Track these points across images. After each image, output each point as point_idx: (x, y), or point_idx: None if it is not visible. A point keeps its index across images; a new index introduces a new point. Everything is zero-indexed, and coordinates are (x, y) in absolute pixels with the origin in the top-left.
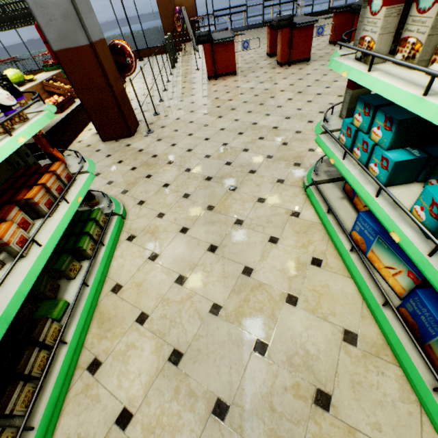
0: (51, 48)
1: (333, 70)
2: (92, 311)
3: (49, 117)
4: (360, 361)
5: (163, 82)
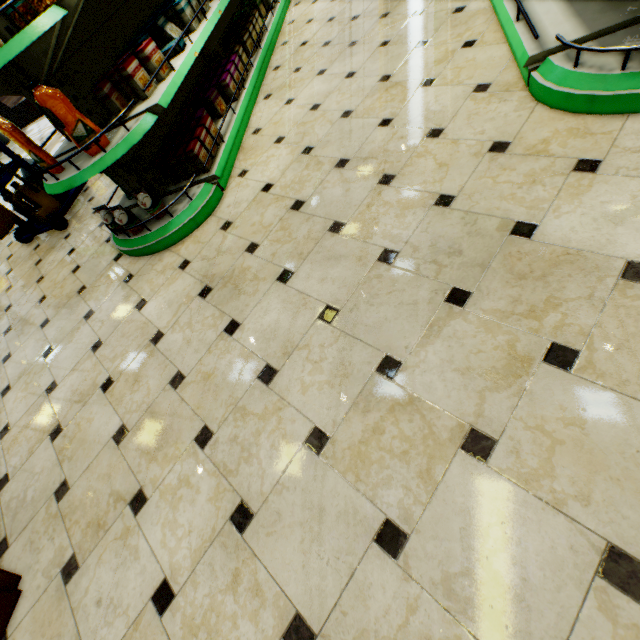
0: None
1: None
2: (278, 32)
3: None
4: None
5: None
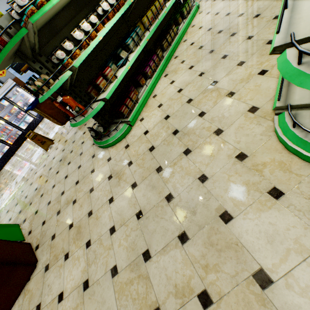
0: None
1: None
2: (184, 32)
3: None
4: (280, 1)
5: None
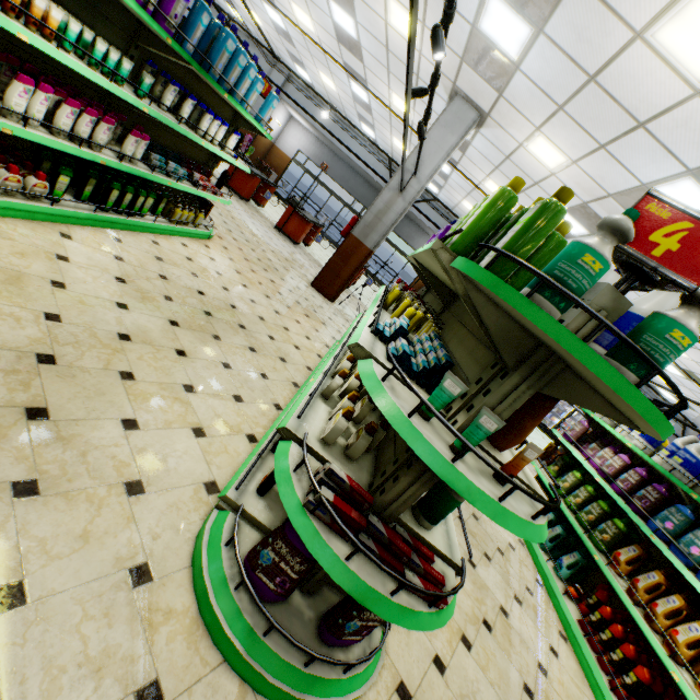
0: None
1: None
2: None
3: None
4: None
5: None
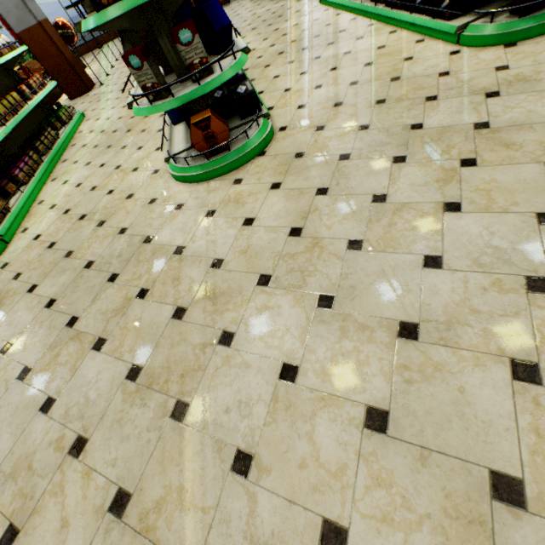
0: (15, 32)
1: (240, 5)
2: (71, 138)
3: (26, 48)
4: None
5: (112, 53)
